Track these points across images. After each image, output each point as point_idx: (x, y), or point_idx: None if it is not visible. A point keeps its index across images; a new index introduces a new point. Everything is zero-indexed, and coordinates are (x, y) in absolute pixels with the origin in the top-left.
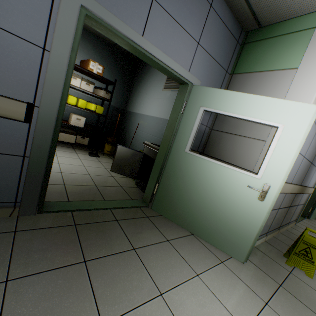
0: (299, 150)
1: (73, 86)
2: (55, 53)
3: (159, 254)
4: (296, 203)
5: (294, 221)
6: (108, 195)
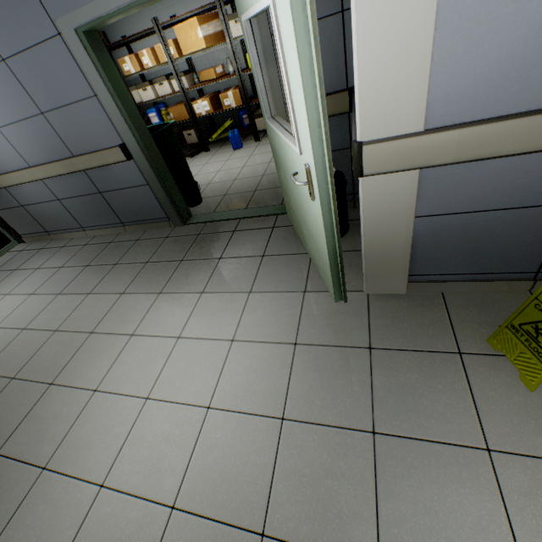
0: (314, 52)
1: (239, 39)
2: (100, 94)
3: (236, 267)
4: None
5: None
6: (256, 202)
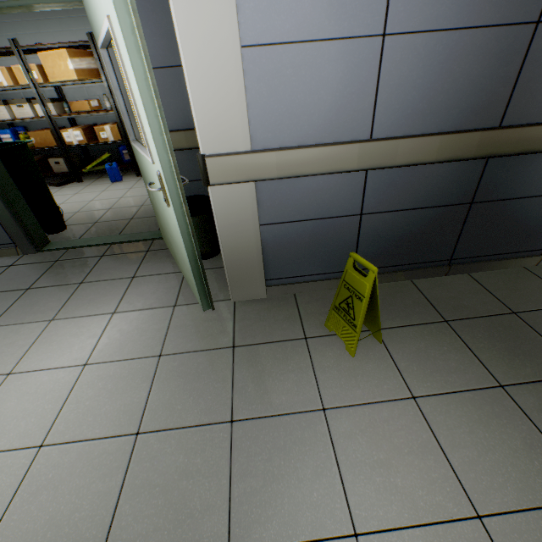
0: (147, 68)
1: None
2: None
3: (100, 290)
4: None
5: None
6: (132, 228)
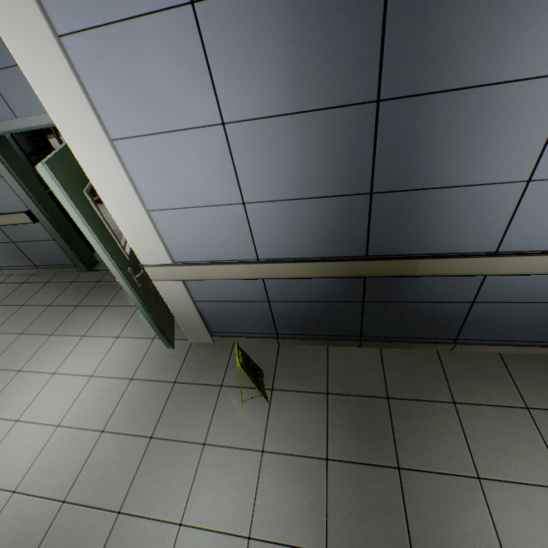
0: (91, 232)
1: None
2: (6, 177)
3: (116, 314)
4: (446, 297)
5: (546, 346)
6: None
